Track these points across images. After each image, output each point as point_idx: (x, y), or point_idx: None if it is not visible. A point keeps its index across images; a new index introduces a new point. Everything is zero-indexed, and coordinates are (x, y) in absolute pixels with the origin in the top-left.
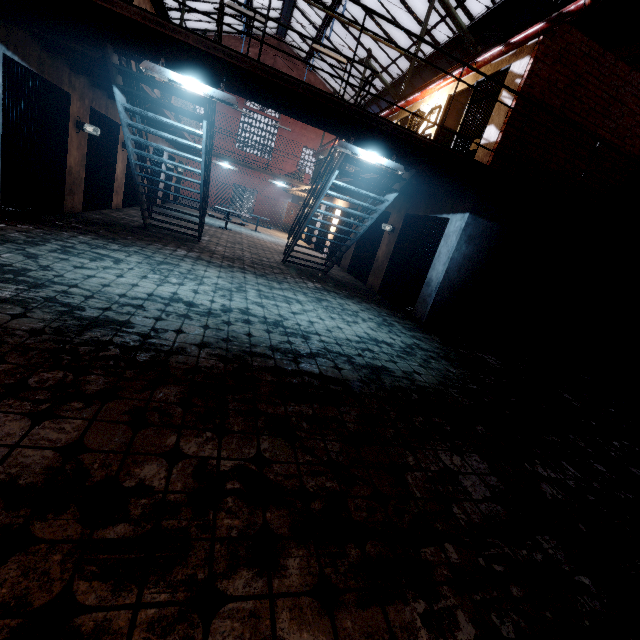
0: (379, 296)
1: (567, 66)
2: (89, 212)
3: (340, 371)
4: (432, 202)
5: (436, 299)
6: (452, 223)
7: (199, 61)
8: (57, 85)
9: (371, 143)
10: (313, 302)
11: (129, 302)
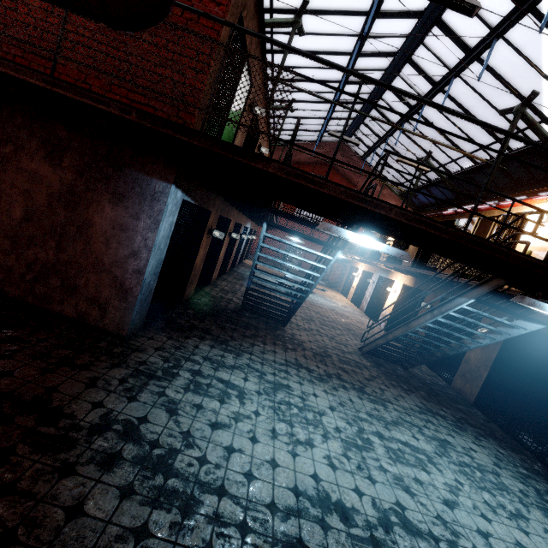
0: (479, 412)
1: None
2: (197, 294)
3: None
4: None
5: None
6: None
7: (378, 221)
8: (206, 208)
9: None
10: (442, 455)
11: (286, 531)
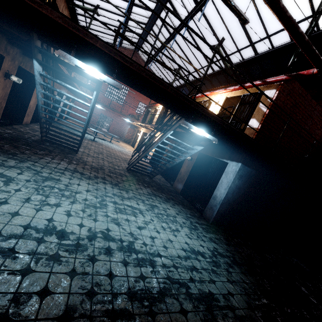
0: (181, 196)
1: (292, 97)
2: (3, 127)
3: (186, 317)
4: (216, 150)
5: (219, 209)
6: (230, 166)
7: (100, 58)
8: None
9: (198, 122)
10: (149, 210)
11: (0, 246)
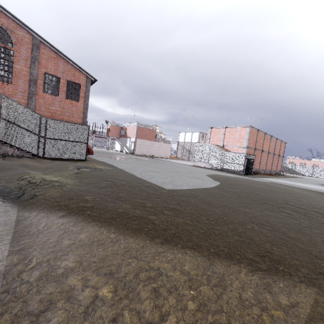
0: None
1: None
2: None
3: None
4: None
5: None
6: None
7: None
8: None
9: None
10: None
11: None
